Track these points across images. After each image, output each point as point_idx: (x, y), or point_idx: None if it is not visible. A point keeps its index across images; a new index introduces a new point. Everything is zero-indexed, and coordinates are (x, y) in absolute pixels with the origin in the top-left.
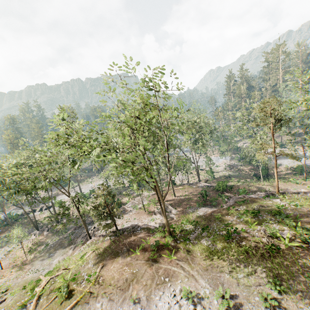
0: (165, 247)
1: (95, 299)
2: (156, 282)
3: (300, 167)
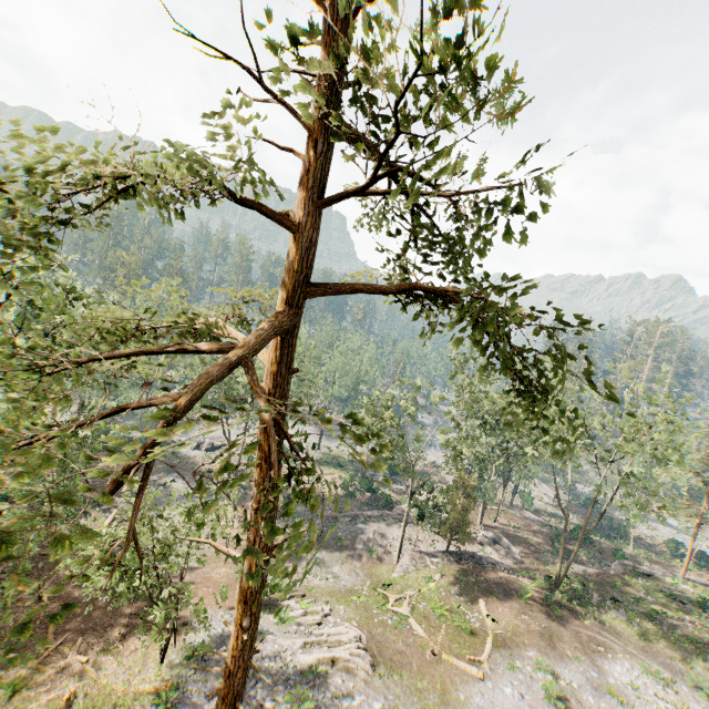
0: (560, 604)
1: (518, 646)
2: (589, 648)
3: (673, 544)
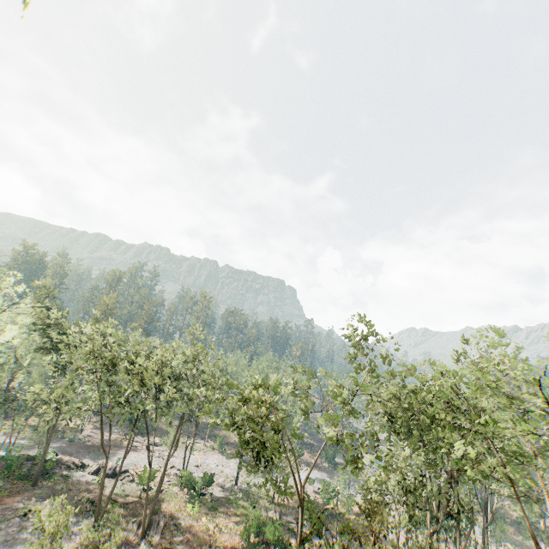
0: None
1: None
2: None
3: None
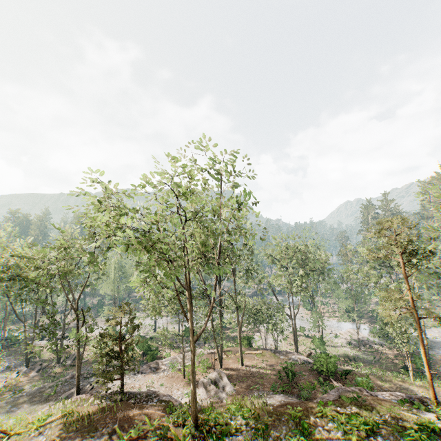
0: None
1: None
2: None
3: None
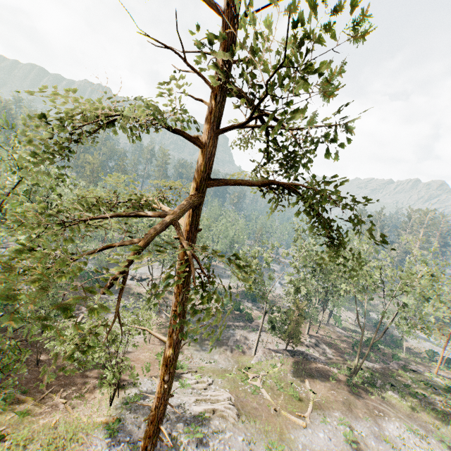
0: (356, 385)
1: (328, 409)
2: (373, 413)
3: (431, 353)
